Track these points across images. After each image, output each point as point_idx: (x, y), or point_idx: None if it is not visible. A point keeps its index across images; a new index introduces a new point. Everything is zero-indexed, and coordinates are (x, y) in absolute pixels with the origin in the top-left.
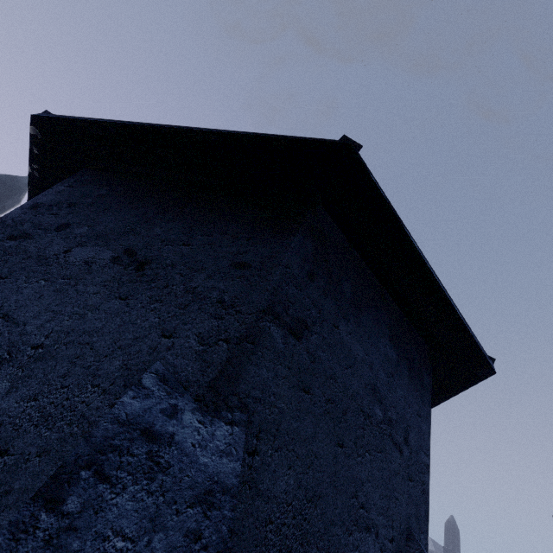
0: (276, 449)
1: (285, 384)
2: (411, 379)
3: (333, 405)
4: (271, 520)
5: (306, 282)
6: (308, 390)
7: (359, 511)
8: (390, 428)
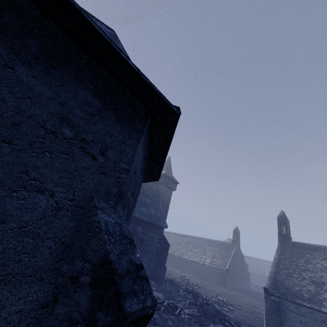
0: None
1: None
2: (119, 122)
3: None
4: None
5: None
6: None
7: (30, 181)
8: (82, 143)
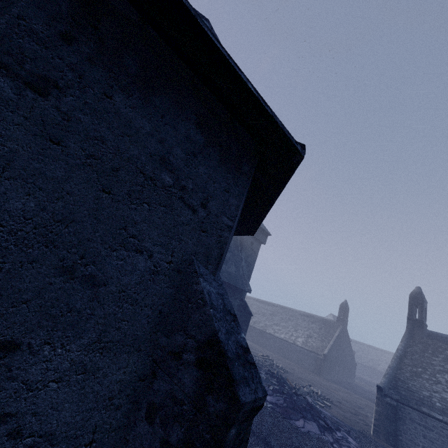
0: (8, 178)
1: (20, 130)
2: (223, 163)
3: (99, 161)
4: (3, 225)
5: (57, 43)
6: (59, 143)
7: (129, 239)
8: (182, 193)
